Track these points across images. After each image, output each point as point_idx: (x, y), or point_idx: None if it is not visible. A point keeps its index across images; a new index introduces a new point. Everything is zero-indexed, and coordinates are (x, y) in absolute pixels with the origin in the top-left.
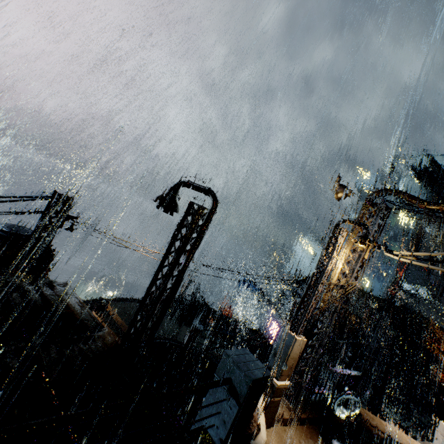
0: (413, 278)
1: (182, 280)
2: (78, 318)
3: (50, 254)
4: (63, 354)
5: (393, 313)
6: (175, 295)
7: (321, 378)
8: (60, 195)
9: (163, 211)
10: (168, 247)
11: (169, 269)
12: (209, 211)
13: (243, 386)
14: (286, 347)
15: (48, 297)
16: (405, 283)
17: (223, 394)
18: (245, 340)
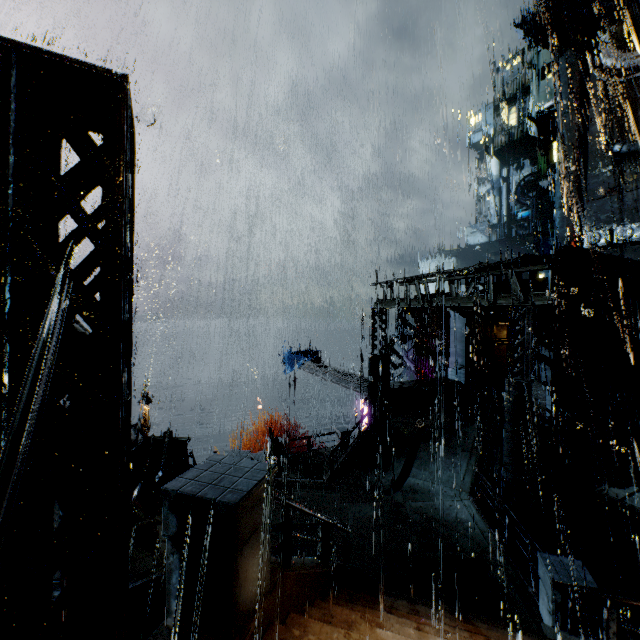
0: (595, 218)
1: None
2: None
3: None
4: None
5: (551, 273)
6: None
7: (420, 484)
8: None
9: None
10: None
11: None
12: None
13: None
14: None
15: None
16: (585, 233)
17: None
18: None
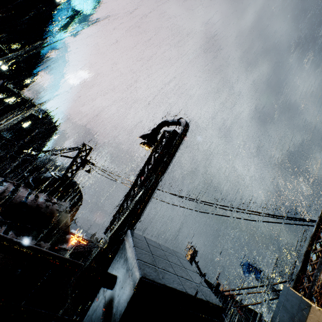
0: None
1: (148, 200)
2: (52, 221)
3: (79, 196)
4: (7, 234)
5: None
6: (140, 217)
7: None
8: (84, 144)
9: (144, 145)
10: (141, 170)
11: (137, 188)
12: (178, 134)
13: (124, 295)
14: (292, 320)
15: (44, 203)
16: None
17: (98, 316)
18: (237, 317)
